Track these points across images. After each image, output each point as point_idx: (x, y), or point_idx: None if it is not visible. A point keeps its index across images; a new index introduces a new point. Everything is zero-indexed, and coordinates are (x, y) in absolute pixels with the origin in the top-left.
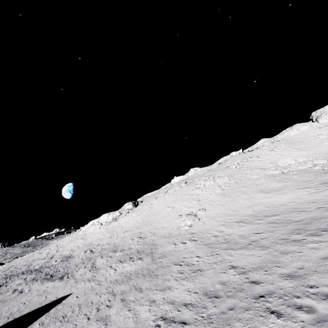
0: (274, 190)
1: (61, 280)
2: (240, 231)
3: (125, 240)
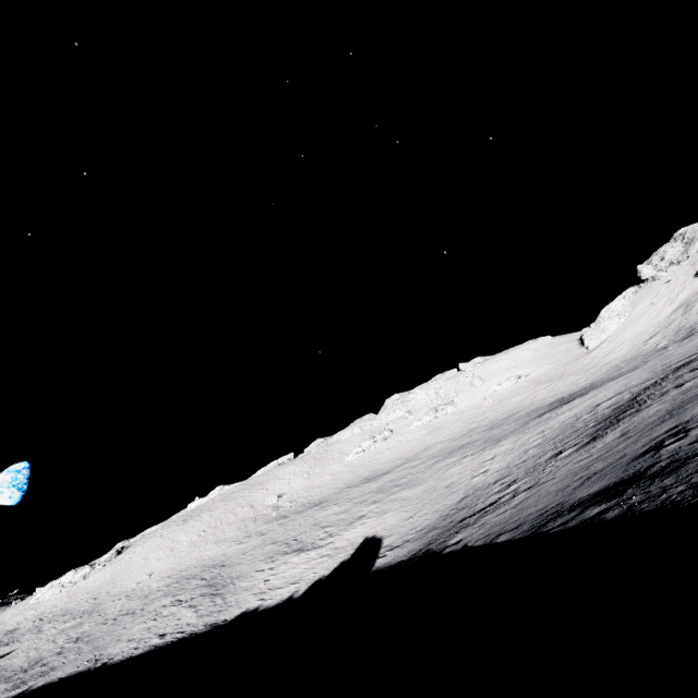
0: (223, 541)
1: (7, 645)
2: (156, 586)
3: (80, 603)
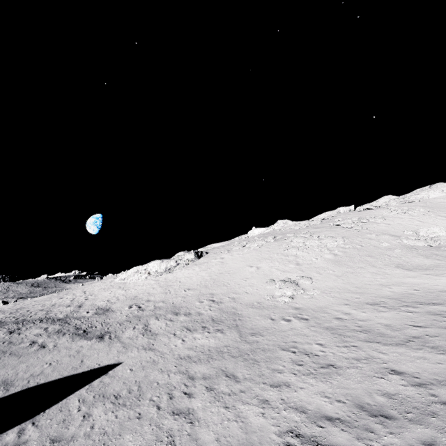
0: (421, 269)
1: (100, 340)
2: (381, 319)
3: (189, 301)
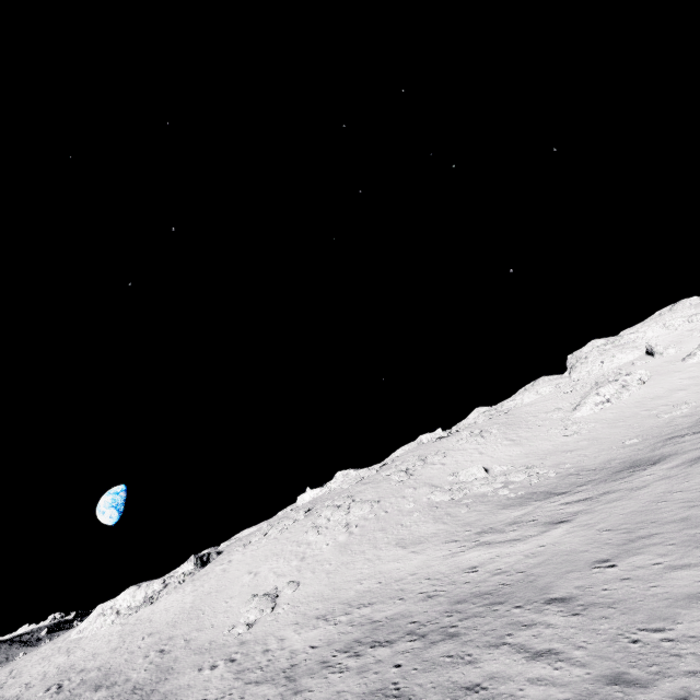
0: (416, 542)
1: None
2: (301, 641)
3: (133, 658)
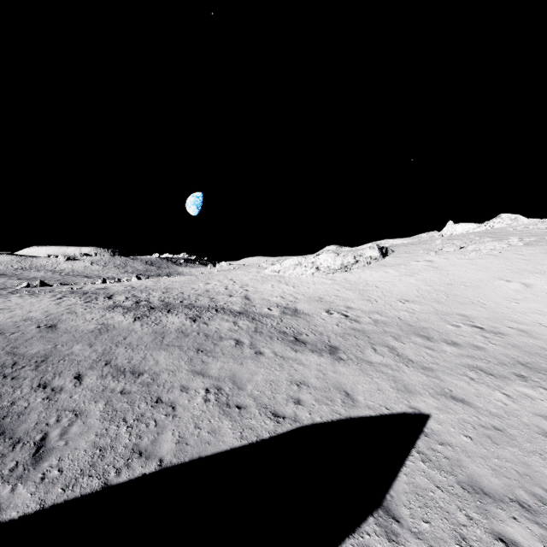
0: None
1: (337, 359)
2: None
3: (428, 320)
